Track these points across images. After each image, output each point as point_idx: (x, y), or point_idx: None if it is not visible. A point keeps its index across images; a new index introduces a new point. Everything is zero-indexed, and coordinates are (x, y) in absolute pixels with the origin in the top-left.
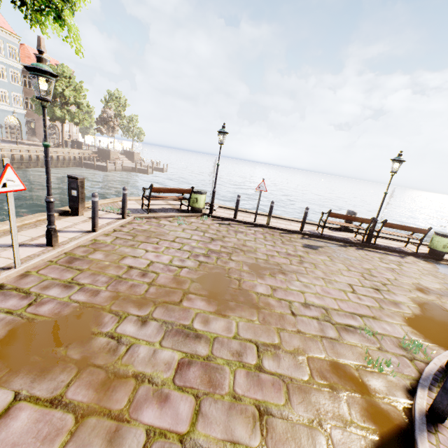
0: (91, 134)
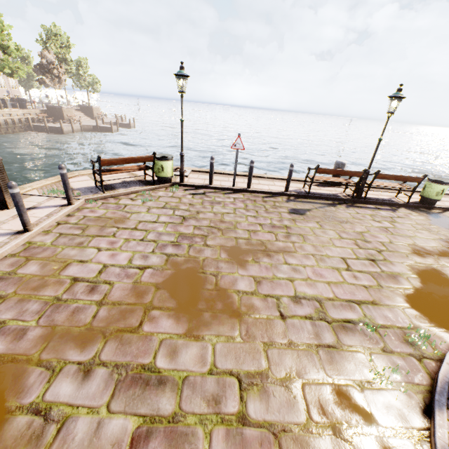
0: (35, 87)
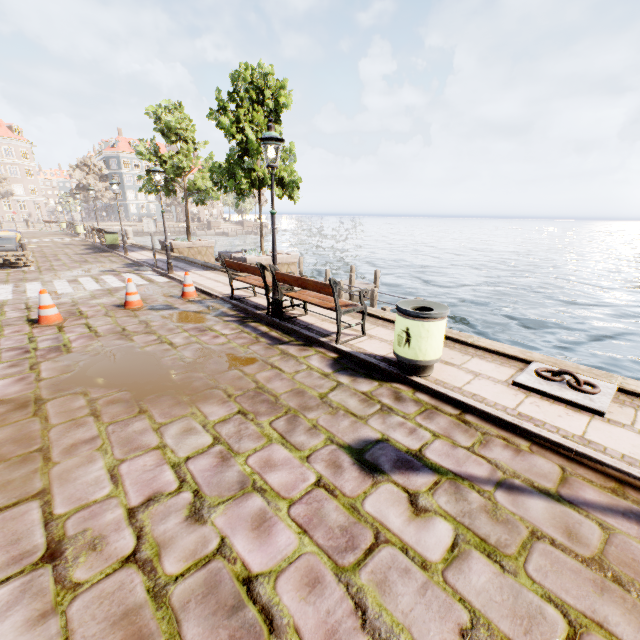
0: None
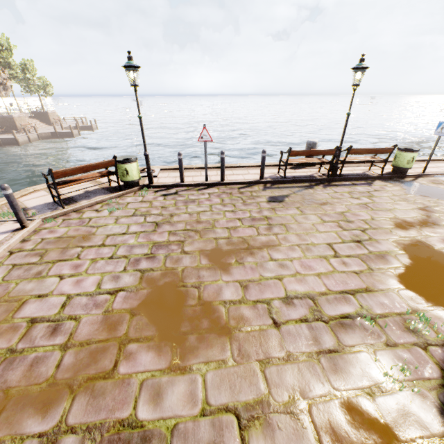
0: None
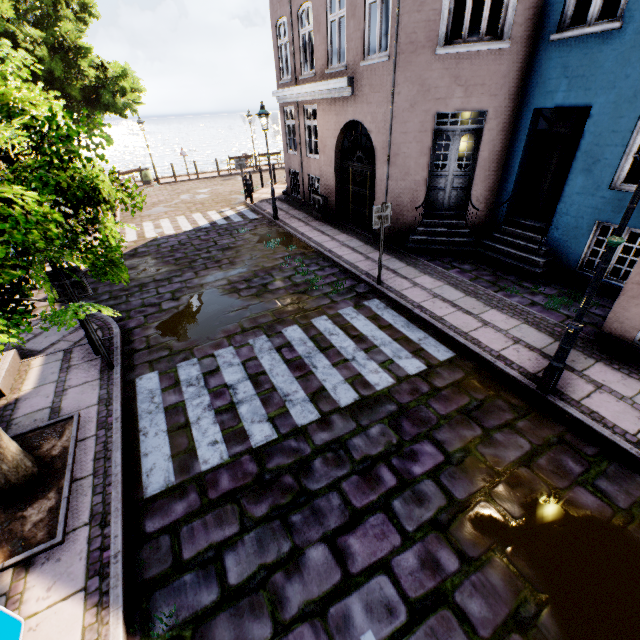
0: None
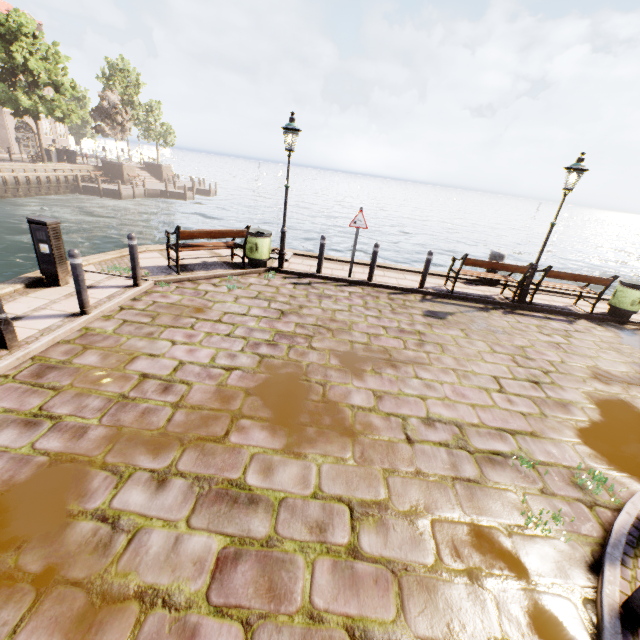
0: (89, 136)
